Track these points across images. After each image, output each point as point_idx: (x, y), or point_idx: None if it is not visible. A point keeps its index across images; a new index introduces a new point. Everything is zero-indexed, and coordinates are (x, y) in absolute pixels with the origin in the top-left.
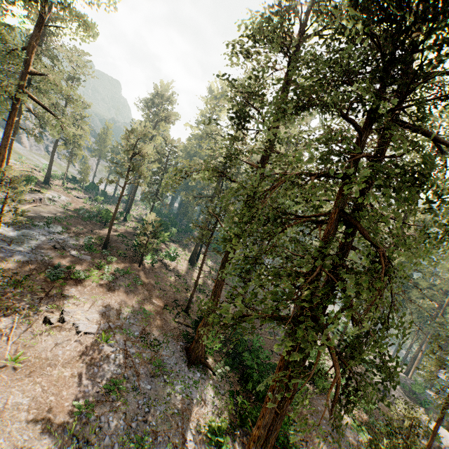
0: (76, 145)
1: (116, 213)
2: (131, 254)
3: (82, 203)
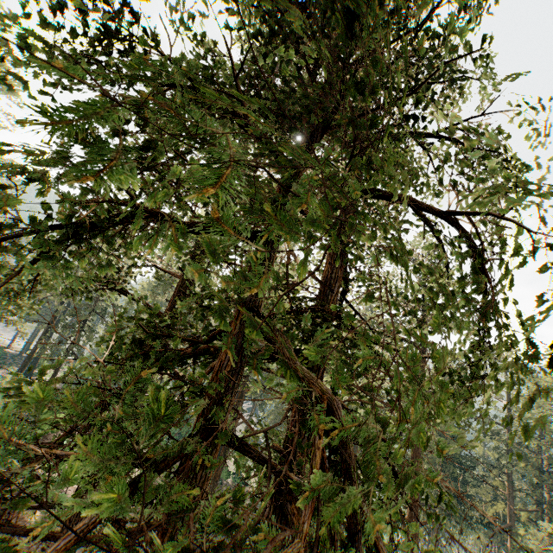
0: None
1: None
2: None
3: None
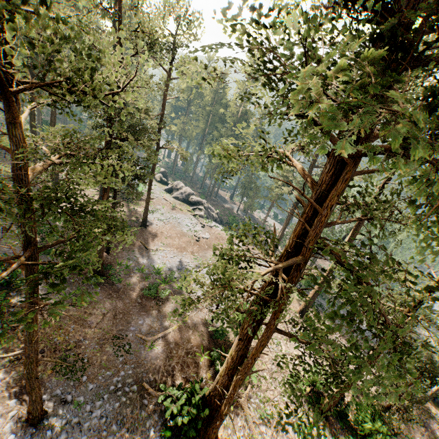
0: None
1: None
2: None
3: None
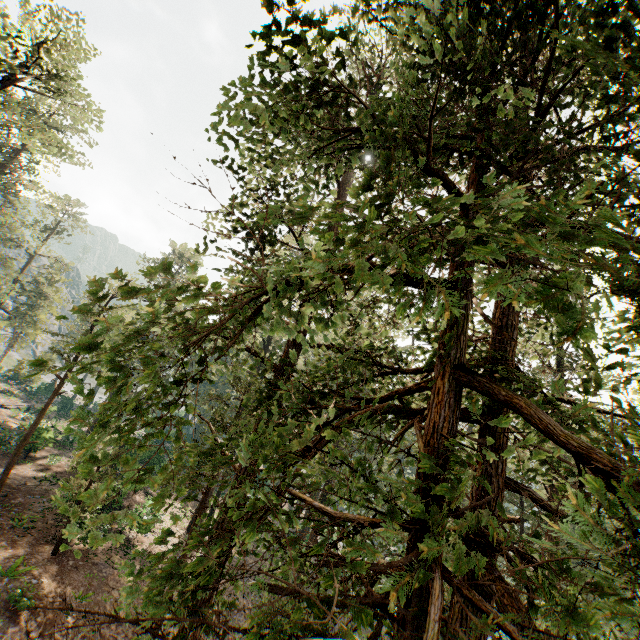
0: (27, 319)
1: (34, 429)
2: (51, 520)
3: (7, 417)
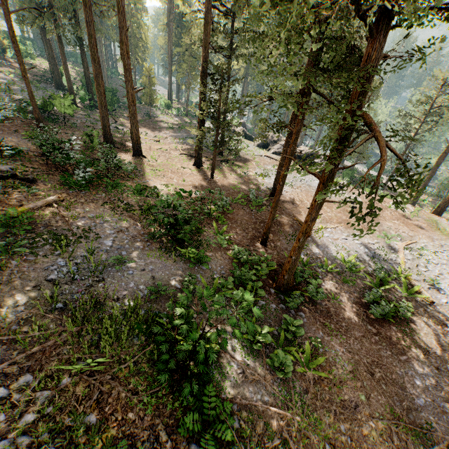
0: None
1: None
2: None
3: None
